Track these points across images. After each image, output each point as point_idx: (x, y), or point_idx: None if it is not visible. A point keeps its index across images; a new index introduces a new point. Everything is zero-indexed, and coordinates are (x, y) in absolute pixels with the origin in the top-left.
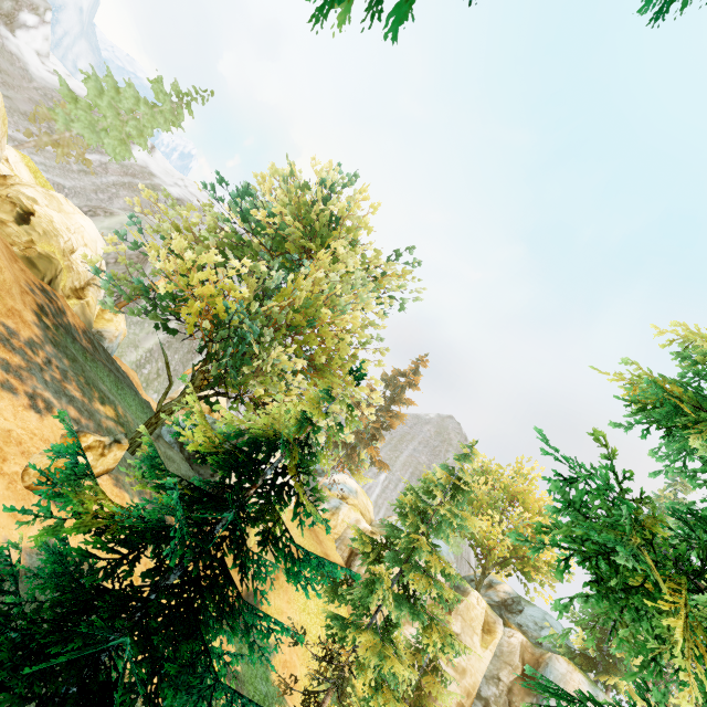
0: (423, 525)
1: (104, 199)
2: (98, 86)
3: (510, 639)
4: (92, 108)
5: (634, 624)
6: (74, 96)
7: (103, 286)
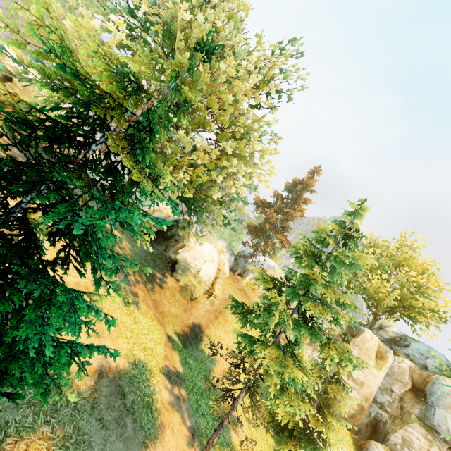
0: (317, 266)
1: None
2: None
3: (400, 363)
4: None
5: None
6: None
7: None
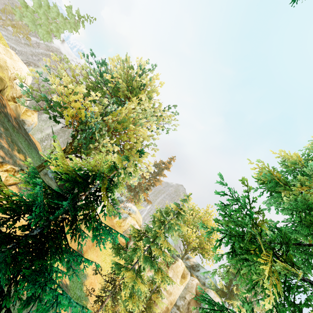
0: (162, 227)
1: (35, 59)
2: (39, 3)
3: (192, 281)
4: (34, 13)
5: (248, 268)
6: (26, 5)
7: (24, 92)
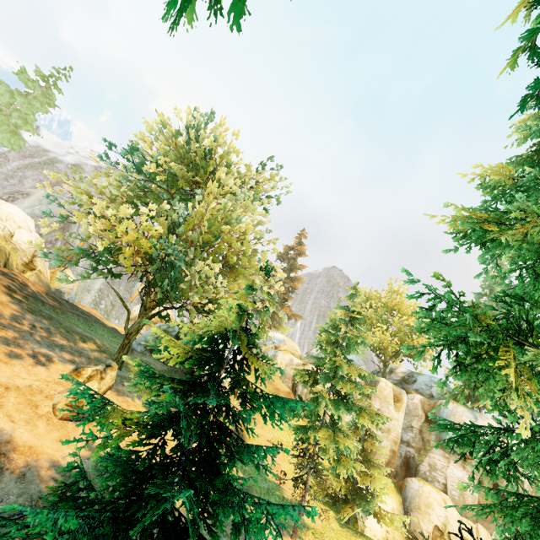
0: (338, 350)
1: (15, 183)
2: None
3: (413, 400)
4: None
5: (487, 379)
6: None
7: (56, 261)
